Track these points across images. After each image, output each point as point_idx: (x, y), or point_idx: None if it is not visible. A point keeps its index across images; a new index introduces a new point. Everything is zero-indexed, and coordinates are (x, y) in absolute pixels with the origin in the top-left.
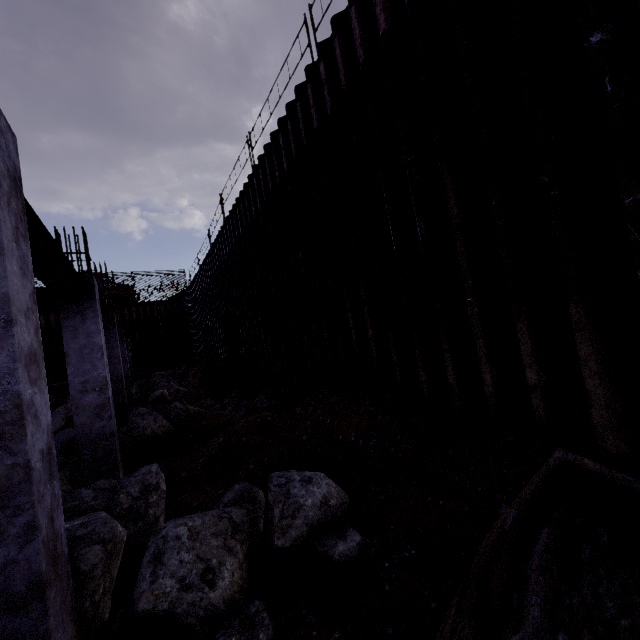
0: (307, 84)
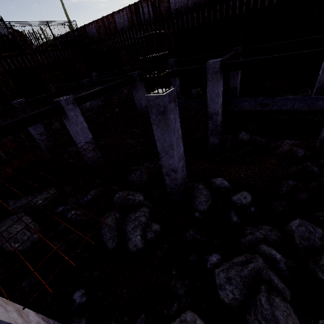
0: None
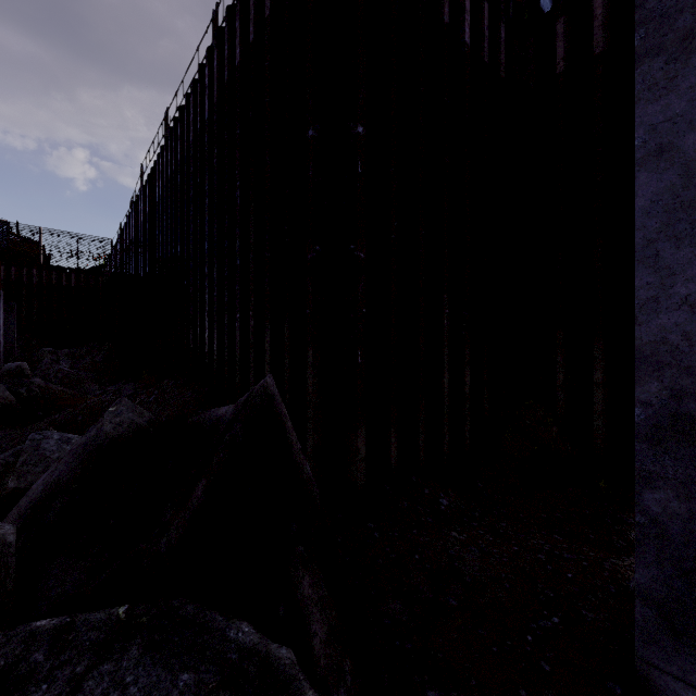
0: (198, 82)
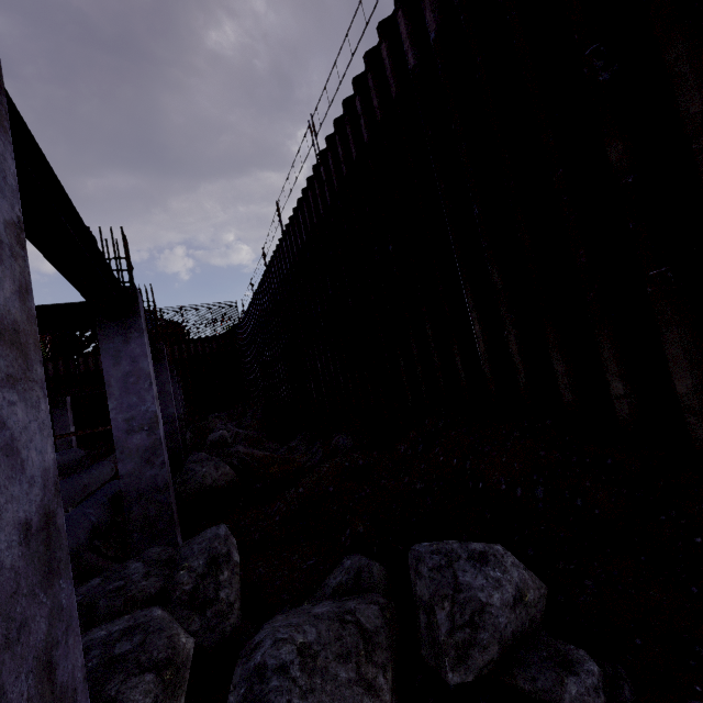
0: (397, 12)
